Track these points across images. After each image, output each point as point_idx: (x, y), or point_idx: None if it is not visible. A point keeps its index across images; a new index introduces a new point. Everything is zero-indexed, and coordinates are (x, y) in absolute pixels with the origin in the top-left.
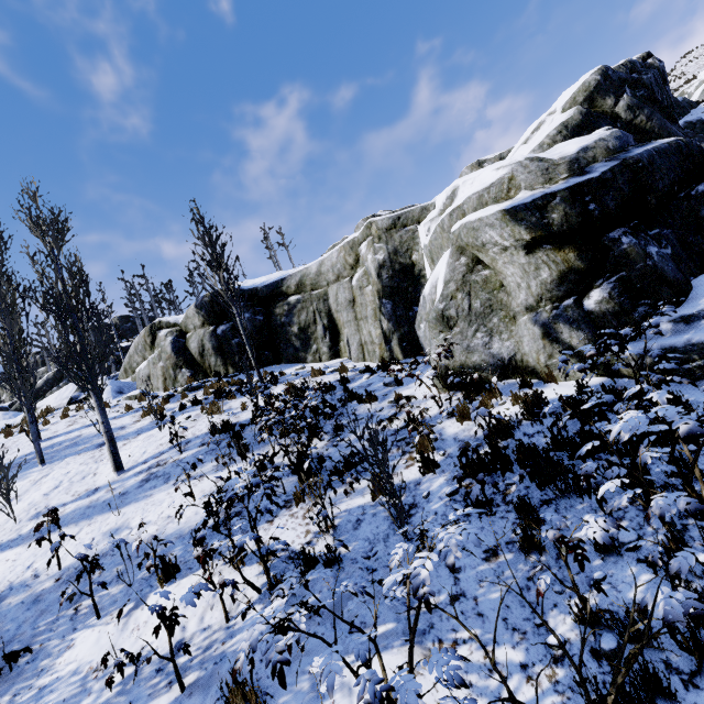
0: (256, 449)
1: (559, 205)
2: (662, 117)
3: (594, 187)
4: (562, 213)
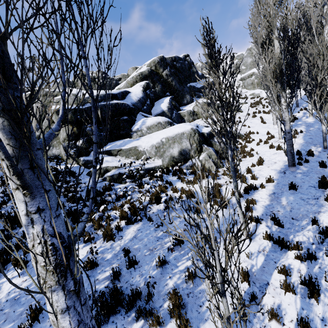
0: None
1: (70, 113)
2: (178, 81)
3: (81, 111)
4: (70, 116)
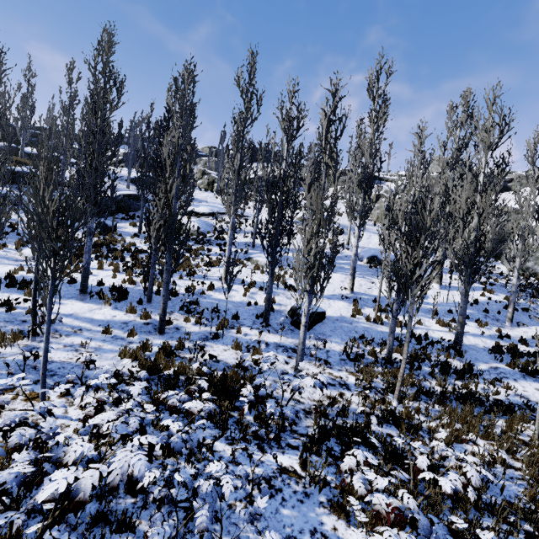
0: (448, 259)
1: None
2: None
3: None
4: None
